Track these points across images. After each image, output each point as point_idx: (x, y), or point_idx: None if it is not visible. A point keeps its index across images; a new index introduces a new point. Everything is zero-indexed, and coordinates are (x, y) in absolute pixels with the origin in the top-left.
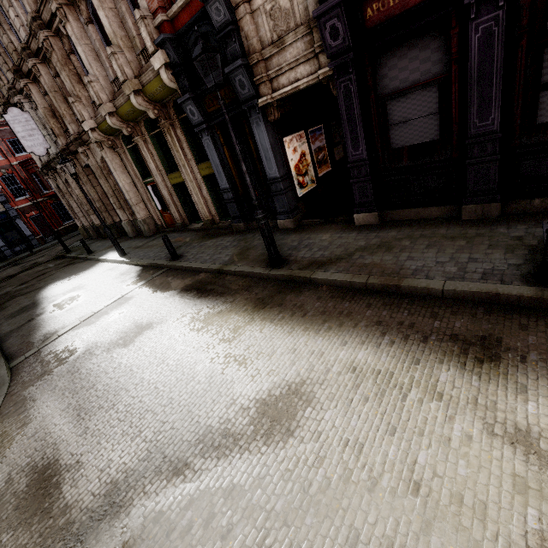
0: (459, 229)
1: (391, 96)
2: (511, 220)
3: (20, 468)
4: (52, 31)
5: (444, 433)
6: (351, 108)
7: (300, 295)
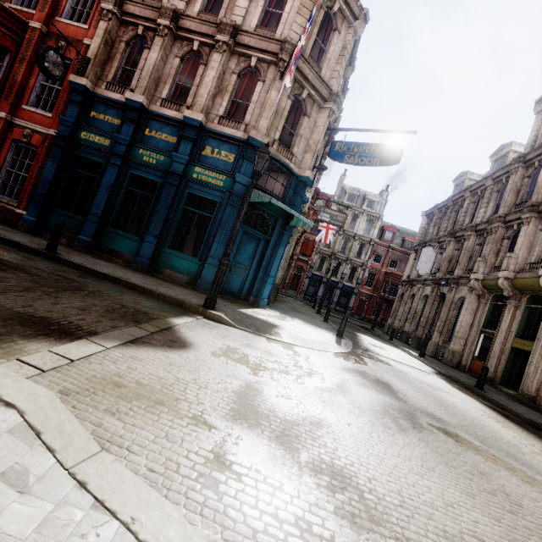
0: None
1: None
2: None
3: (370, 373)
4: (505, 225)
5: None
6: None
7: None
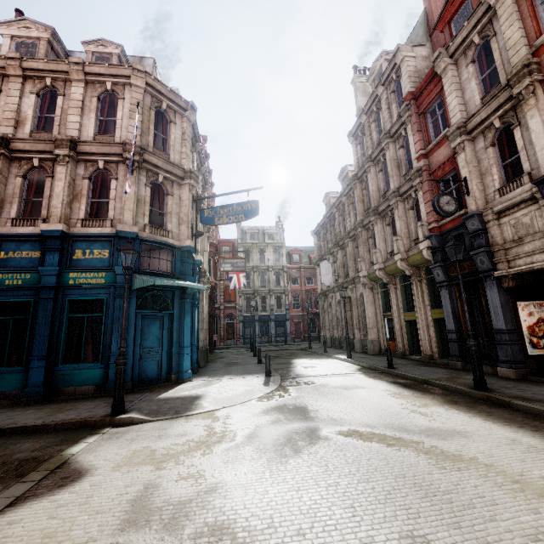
0: None
1: None
2: None
3: (289, 404)
4: (365, 228)
5: None
6: None
7: (493, 408)
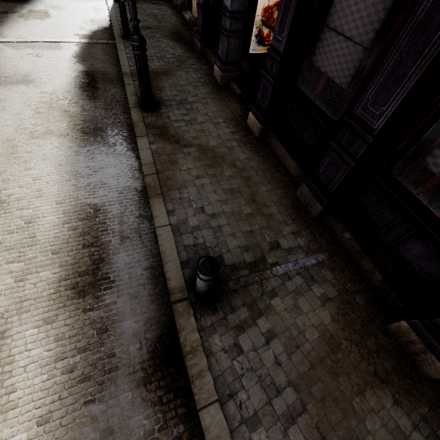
0: (274, 198)
1: None
2: (312, 229)
3: None
4: None
5: None
6: None
7: (114, 146)
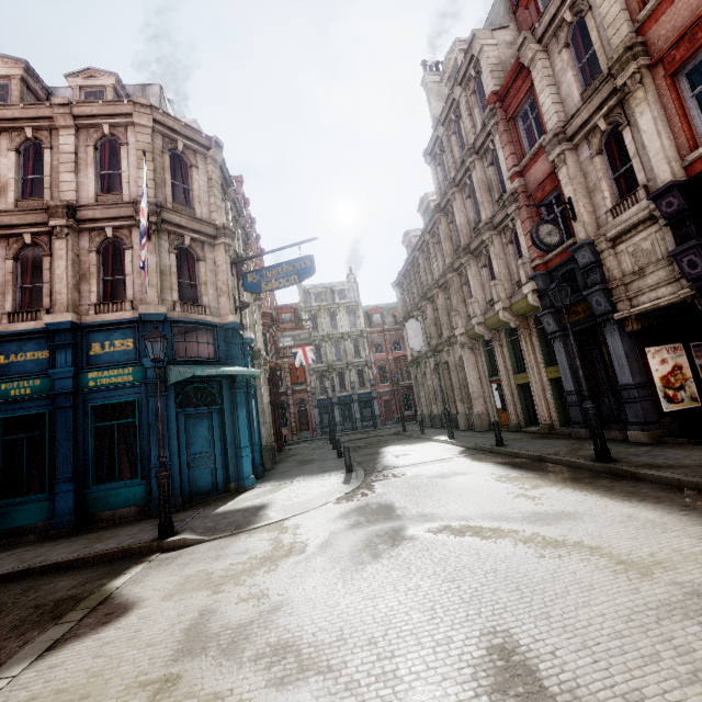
0: None
1: None
2: None
3: (373, 503)
4: (457, 273)
5: (680, 548)
6: None
7: (615, 482)
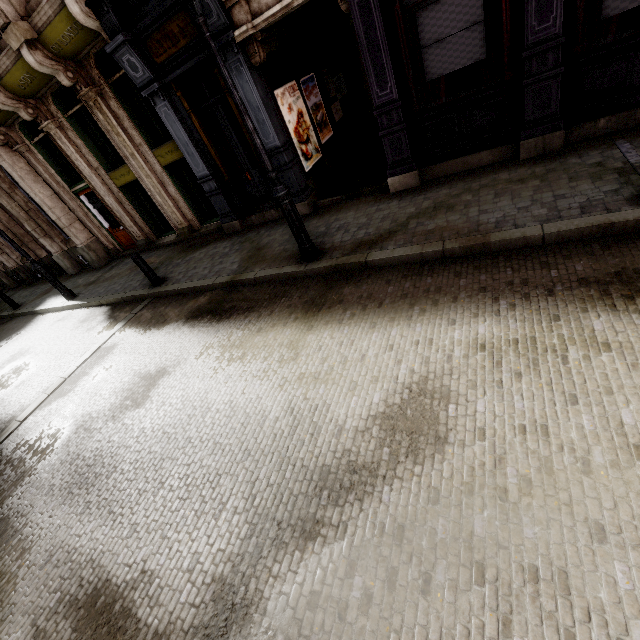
0: (523, 169)
1: (422, 4)
2: (578, 149)
3: (50, 611)
4: None
5: (637, 383)
6: (371, 27)
7: (362, 285)
